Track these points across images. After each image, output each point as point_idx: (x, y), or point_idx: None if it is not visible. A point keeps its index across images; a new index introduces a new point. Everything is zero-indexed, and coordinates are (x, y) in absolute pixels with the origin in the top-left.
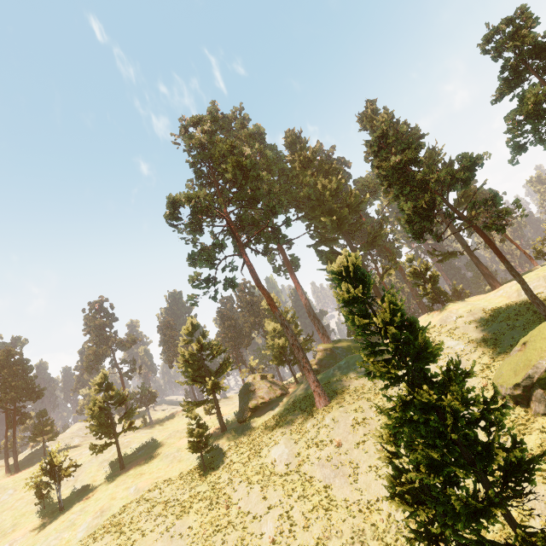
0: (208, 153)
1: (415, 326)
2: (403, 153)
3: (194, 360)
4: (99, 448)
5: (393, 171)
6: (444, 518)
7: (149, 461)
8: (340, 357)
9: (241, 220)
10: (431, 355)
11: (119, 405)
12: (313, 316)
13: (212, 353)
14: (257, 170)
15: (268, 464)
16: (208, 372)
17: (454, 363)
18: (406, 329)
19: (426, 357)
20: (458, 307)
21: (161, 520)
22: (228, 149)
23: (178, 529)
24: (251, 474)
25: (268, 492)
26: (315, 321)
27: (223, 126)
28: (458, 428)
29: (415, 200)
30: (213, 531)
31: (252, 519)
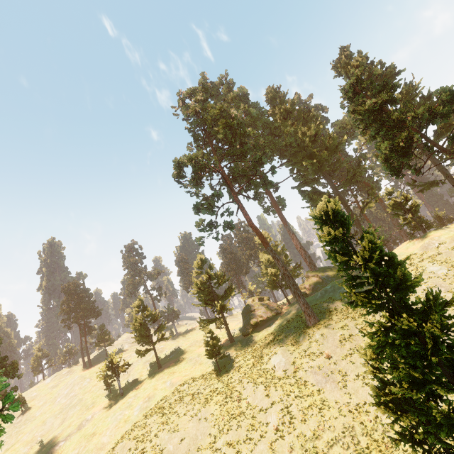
0: (202, 119)
1: (394, 260)
2: (378, 95)
3: (204, 287)
4: (142, 352)
5: (369, 113)
6: (427, 424)
7: (178, 363)
8: (326, 282)
9: (233, 172)
10: (410, 287)
11: (153, 322)
12: (300, 248)
13: (218, 282)
14: (243, 128)
15: (269, 369)
16: (216, 296)
17: (436, 286)
18: (385, 263)
19: (406, 288)
20: (440, 234)
21: (191, 407)
22: (218, 114)
23: (203, 414)
24: (256, 377)
25: (270, 391)
26: (302, 252)
27: (212, 94)
28: (439, 352)
29: (392, 138)
30: (230, 418)
31: (259, 411)
